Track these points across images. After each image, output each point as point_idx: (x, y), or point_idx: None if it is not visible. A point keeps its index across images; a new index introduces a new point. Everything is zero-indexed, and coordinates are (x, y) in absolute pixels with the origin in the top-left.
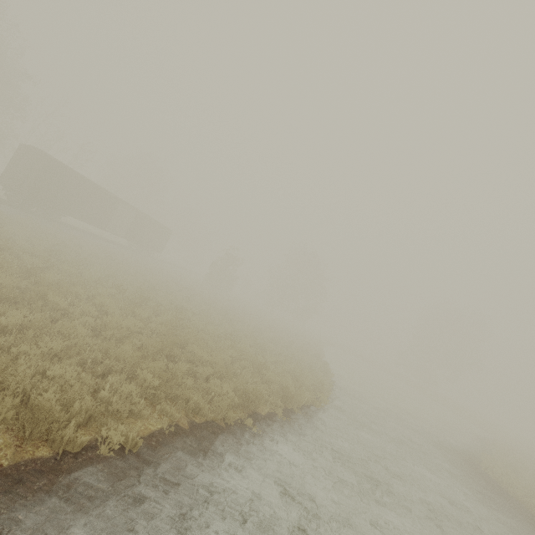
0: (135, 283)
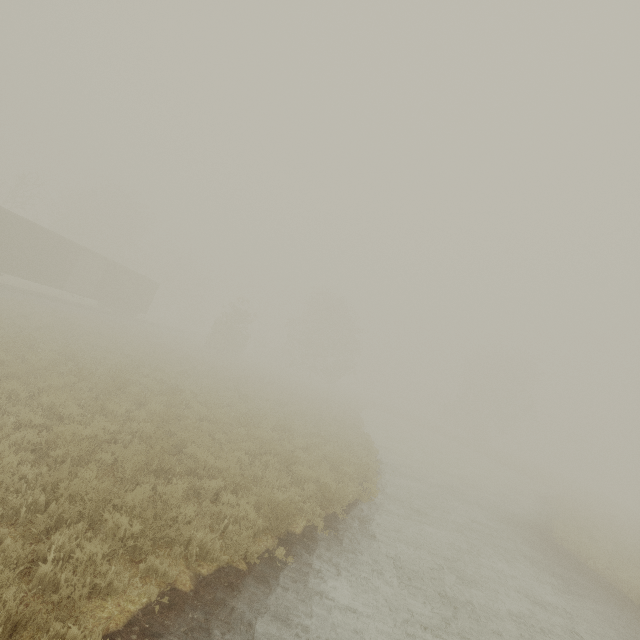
0: (107, 362)
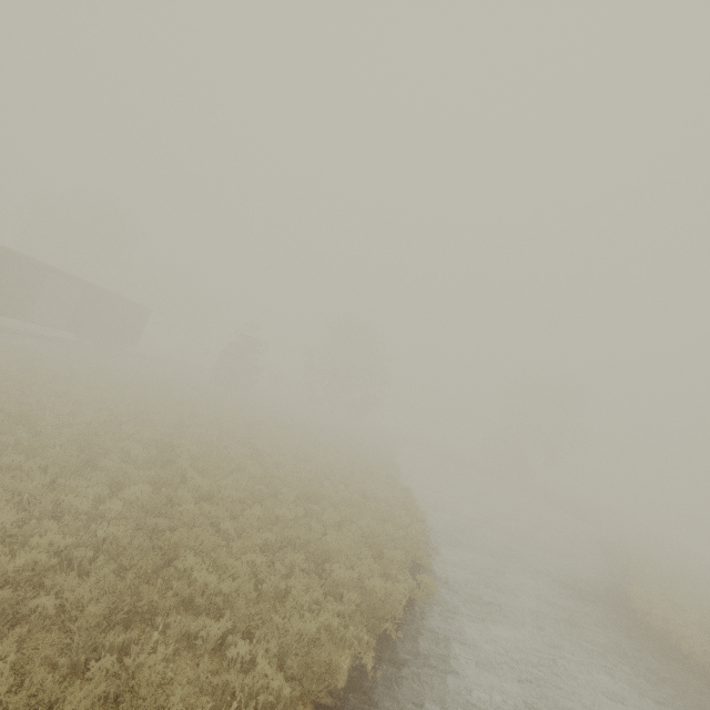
0: (77, 420)
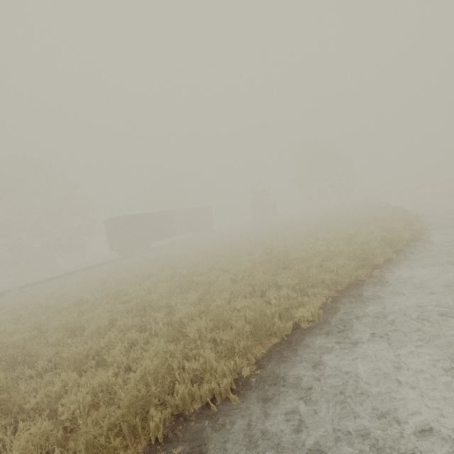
0: (221, 249)
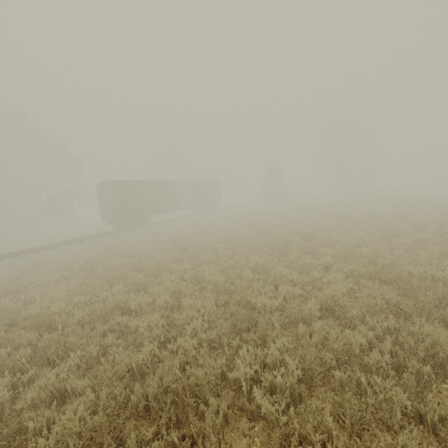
0: (247, 236)
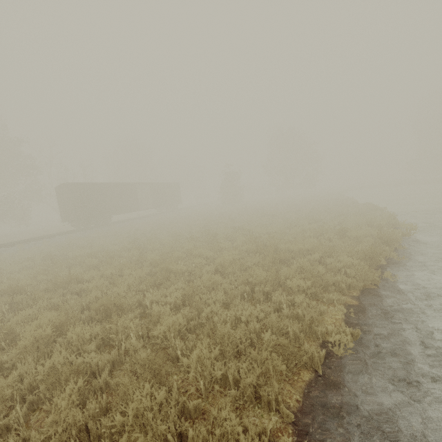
0: (193, 231)
